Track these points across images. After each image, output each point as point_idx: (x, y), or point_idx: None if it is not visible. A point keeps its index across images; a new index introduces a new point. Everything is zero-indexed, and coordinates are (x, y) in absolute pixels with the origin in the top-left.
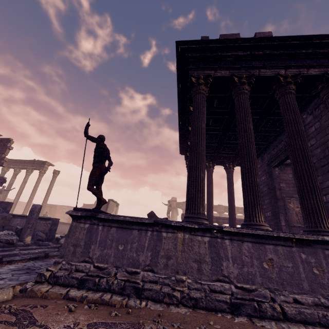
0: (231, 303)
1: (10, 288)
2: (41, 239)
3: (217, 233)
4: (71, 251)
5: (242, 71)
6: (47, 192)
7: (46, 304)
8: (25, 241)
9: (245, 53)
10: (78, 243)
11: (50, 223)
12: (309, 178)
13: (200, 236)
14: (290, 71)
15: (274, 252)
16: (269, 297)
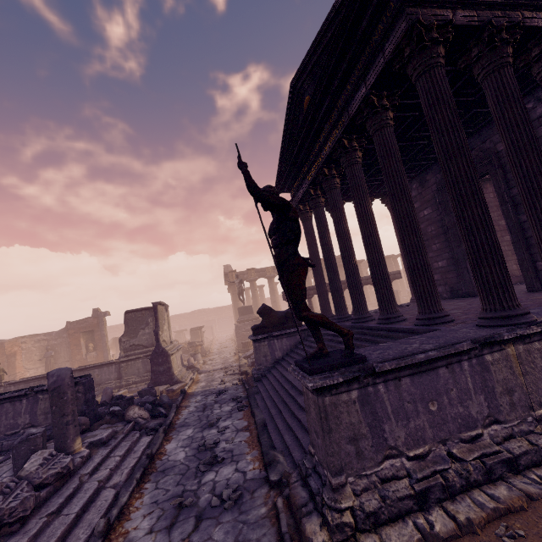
0: None
1: None
2: (85, 428)
3: None
4: (352, 453)
5: (498, 13)
6: None
7: None
8: (75, 451)
9: None
10: (357, 432)
11: (79, 391)
12: None
13: (537, 342)
14: None
15: None
16: None
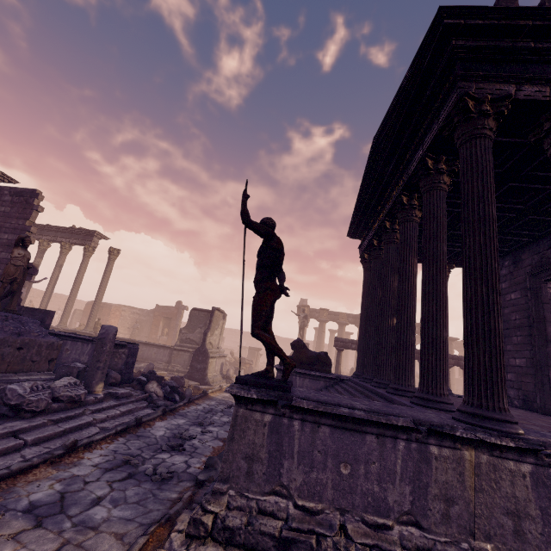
0: None
1: None
2: (115, 382)
3: (549, 458)
4: (243, 470)
5: None
6: (100, 286)
7: None
8: (95, 392)
9: None
10: (256, 454)
11: (124, 352)
12: None
13: (512, 461)
14: None
15: None
16: None
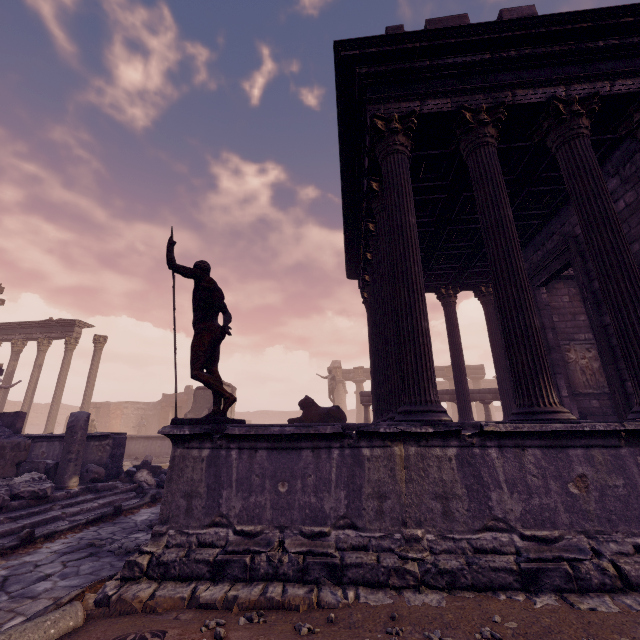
0: (520, 571)
1: (76, 602)
2: (98, 477)
3: (471, 438)
4: (183, 508)
5: (479, 96)
6: (88, 381)
7: (161, 627)
8: (68, 487)
9: (481, 58)
10: (195, 490)
11: (109, 444)
12: (637, 307)
13: (439, 448)
14: (576, 88)
15: (587, 462)
16: (588, 548)
